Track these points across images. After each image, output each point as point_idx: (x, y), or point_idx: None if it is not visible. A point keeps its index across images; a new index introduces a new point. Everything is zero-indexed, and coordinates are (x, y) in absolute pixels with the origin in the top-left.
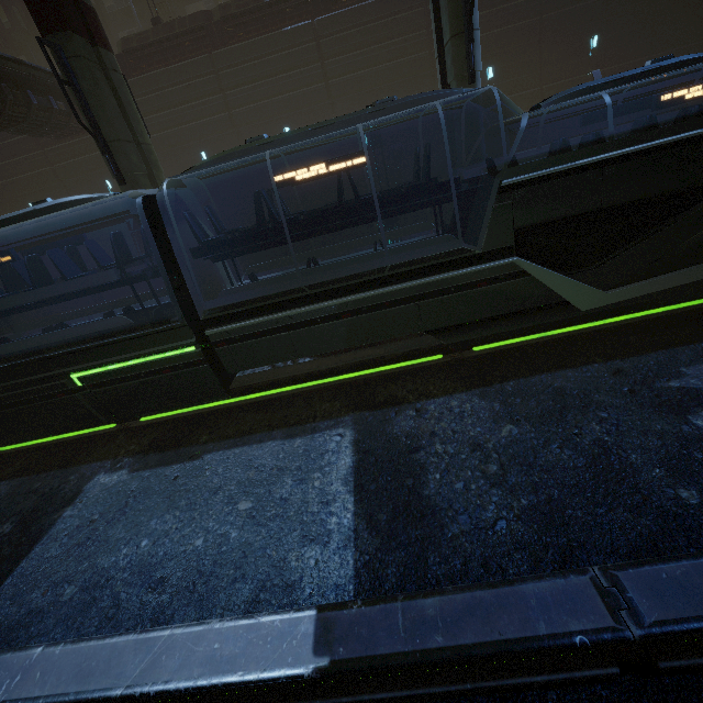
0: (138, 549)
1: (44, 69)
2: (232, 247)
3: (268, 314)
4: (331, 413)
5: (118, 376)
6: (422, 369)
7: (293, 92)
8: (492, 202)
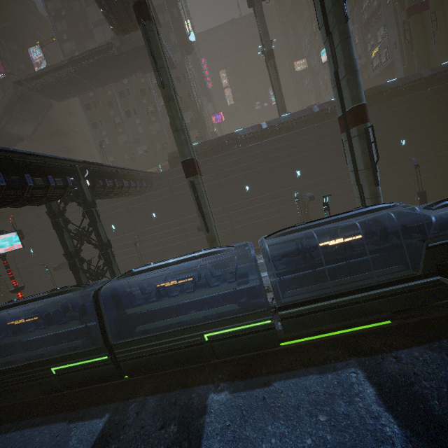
0: (272, 445)
1: (143, 171)
2: (295, 272)
3: (311, 304)
4: (338, 357)
5: (227, 335)
6: (380, 329)
7: (251, 170)
8: (423, 252)
